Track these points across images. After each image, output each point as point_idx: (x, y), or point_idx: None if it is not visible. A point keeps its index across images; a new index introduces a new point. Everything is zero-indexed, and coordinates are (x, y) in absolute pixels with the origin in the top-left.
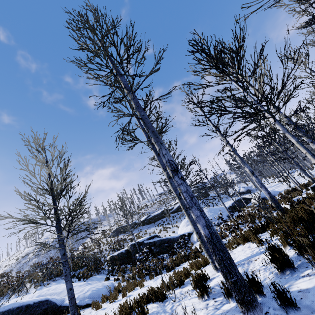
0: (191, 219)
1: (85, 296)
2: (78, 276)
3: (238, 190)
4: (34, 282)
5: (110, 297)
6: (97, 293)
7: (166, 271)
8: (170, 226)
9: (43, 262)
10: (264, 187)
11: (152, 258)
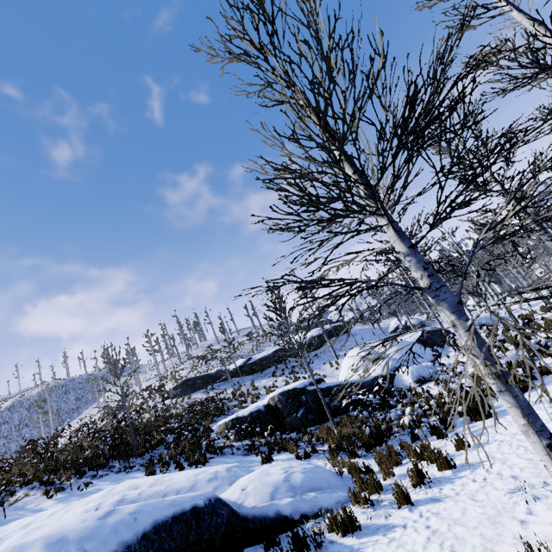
0: None
1: (294, 485)
2: (168, 462)
3: (405, 323)
4: (32, 486)
5: (414, 472)
6: (319, 477)
7: (475, 419)
8: (302, 375)
9: (42, 438)
10: None
11: (340, 417)
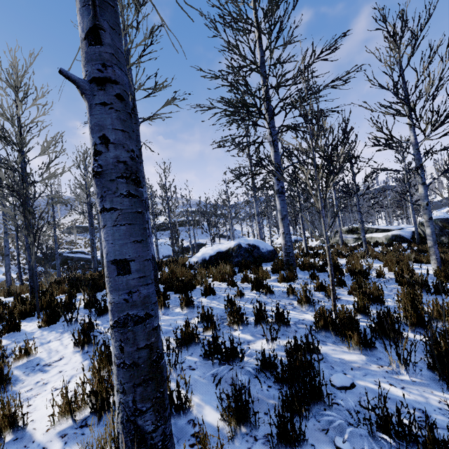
0: (6, 263)
1: None
2: None
3: (223, 232)
4: None
5: None
6: None
7: None
8: None
9: None
10: (94, 256)
11: None
